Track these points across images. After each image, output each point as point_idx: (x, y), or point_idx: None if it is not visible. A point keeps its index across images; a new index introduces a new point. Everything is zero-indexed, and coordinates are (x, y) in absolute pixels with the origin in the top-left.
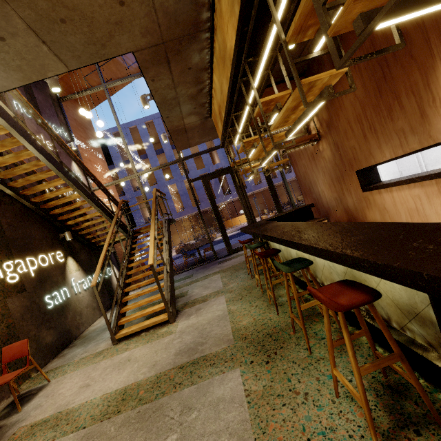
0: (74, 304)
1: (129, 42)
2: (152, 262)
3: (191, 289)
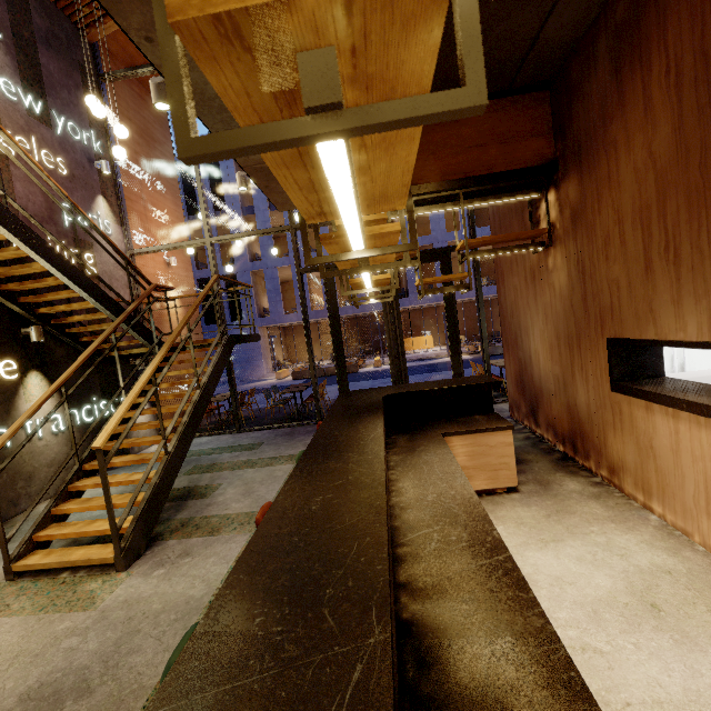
0: (17, 460)
1: None
2: (100, 444)
3: (227, 484)
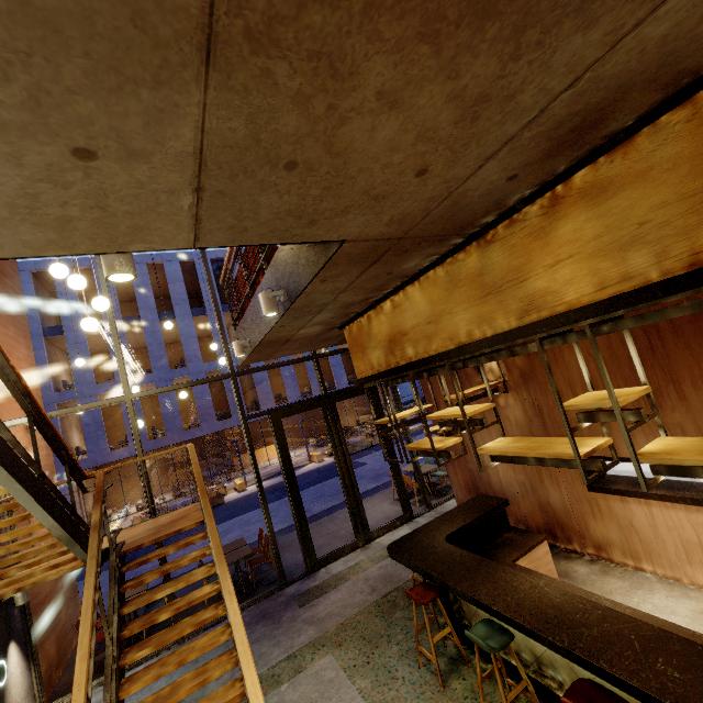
0: None
1: (357, 226)
2: None
3: None
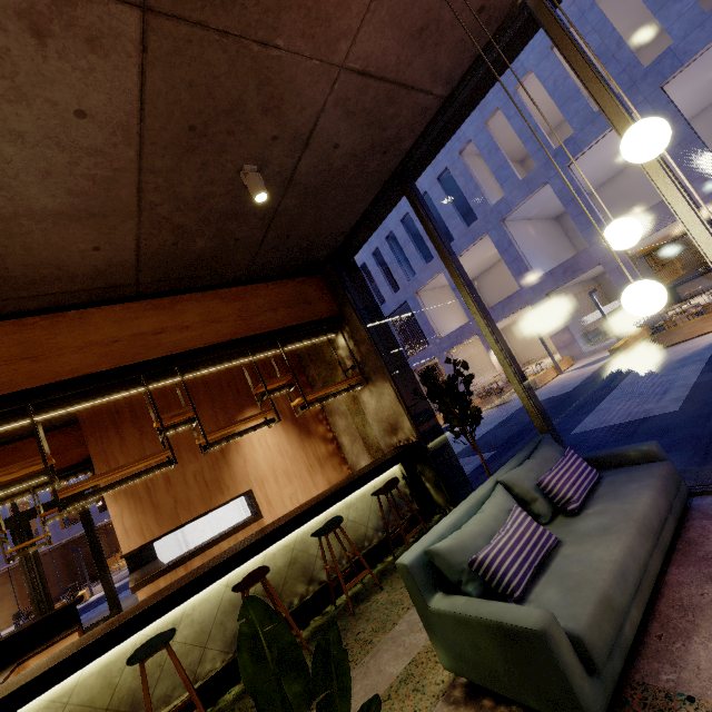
0: None
1: None
2: None
3: None
